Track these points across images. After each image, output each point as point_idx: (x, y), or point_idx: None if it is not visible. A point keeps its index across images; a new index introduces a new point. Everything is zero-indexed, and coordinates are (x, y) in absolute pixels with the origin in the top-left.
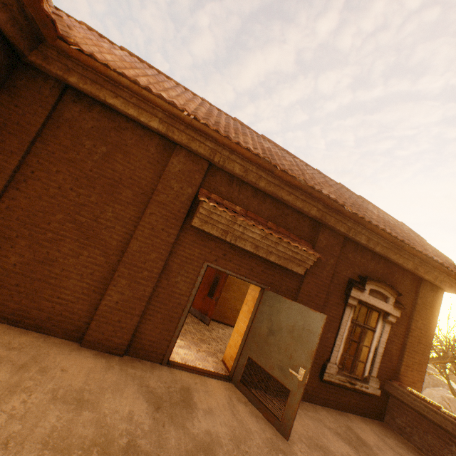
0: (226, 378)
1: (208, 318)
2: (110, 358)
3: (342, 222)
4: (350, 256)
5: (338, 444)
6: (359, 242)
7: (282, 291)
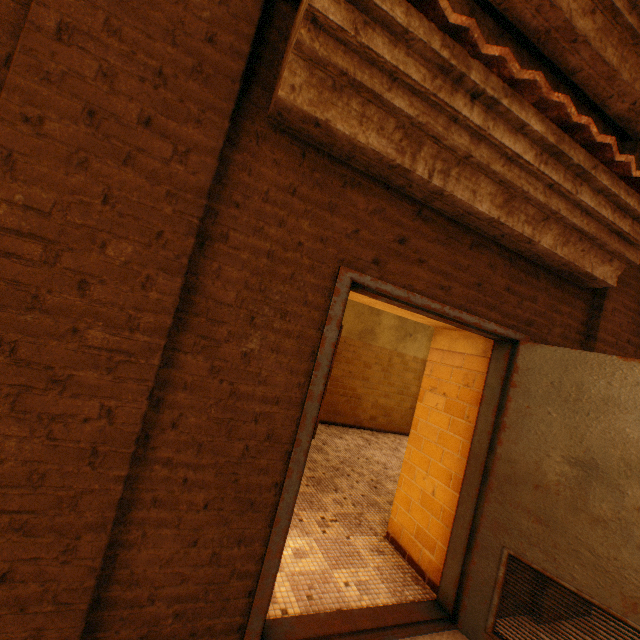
0: (439, 618)
1: None
2: None
3: None
4: None
5: None
6: None
7: (553, 343)
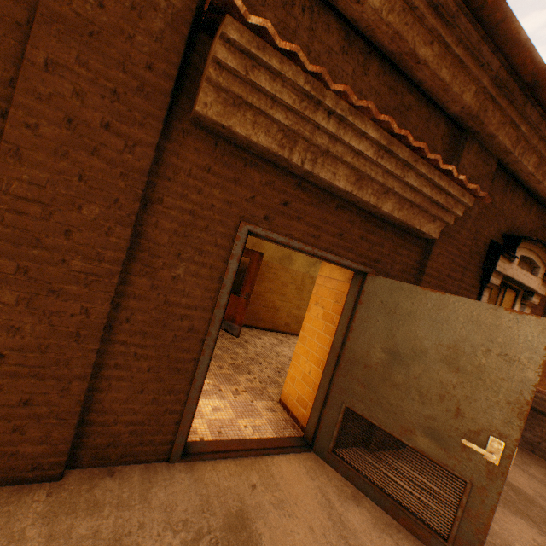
0: (302, 446)
1: (236, 326)
2: (17, 504)
3: (511, 125)
4: (496, 200)
5: (514, 526)
6: (520, 171)
7: (394, 275)
